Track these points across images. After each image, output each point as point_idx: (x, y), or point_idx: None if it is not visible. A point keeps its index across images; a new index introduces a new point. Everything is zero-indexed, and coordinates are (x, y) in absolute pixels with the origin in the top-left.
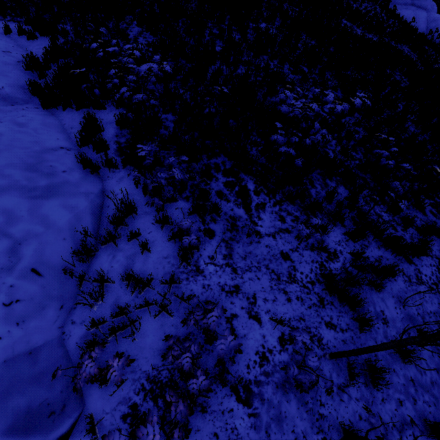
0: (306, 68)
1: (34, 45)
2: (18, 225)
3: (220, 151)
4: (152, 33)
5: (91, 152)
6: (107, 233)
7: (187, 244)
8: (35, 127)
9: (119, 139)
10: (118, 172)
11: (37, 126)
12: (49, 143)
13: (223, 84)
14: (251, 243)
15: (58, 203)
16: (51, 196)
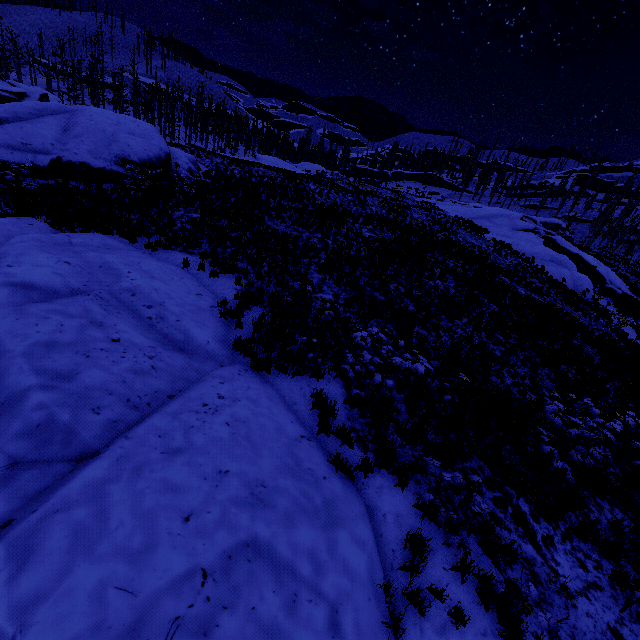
0: (501, 336)
1: (216, 284)
2: (326, 577)
3: (470, 450)
4: (336, 283)
5: (331, 443)
6: (412, 589)
7: (546, 625)
8: (267, 405)
9: (353, 425)
10: (373, 477)
11: (267, 402)
12: (289, 429)
13: (437, 356)
14: (566, 607)
15: (349, 536)
16: (337, 524)
